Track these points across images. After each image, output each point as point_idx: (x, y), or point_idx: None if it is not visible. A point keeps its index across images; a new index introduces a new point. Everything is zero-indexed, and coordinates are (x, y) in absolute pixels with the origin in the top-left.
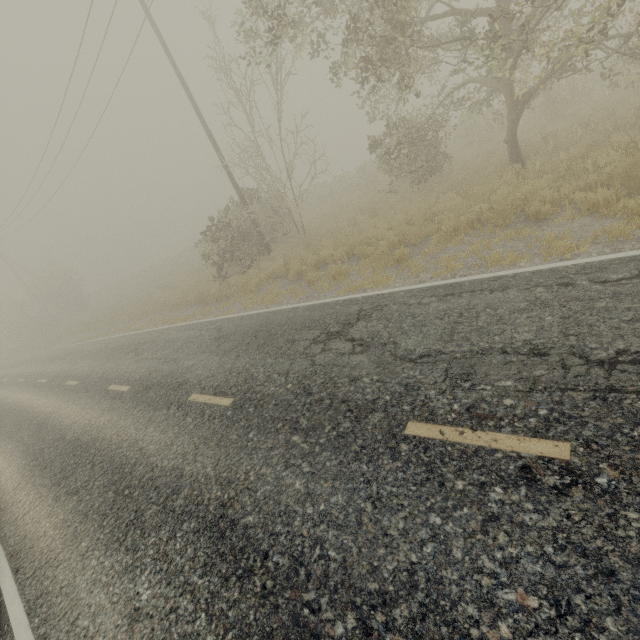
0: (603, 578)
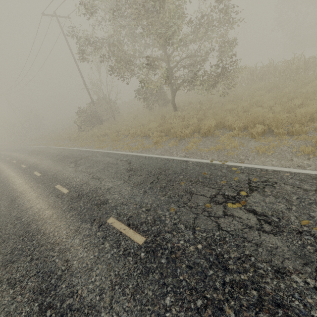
0: (47, 208)
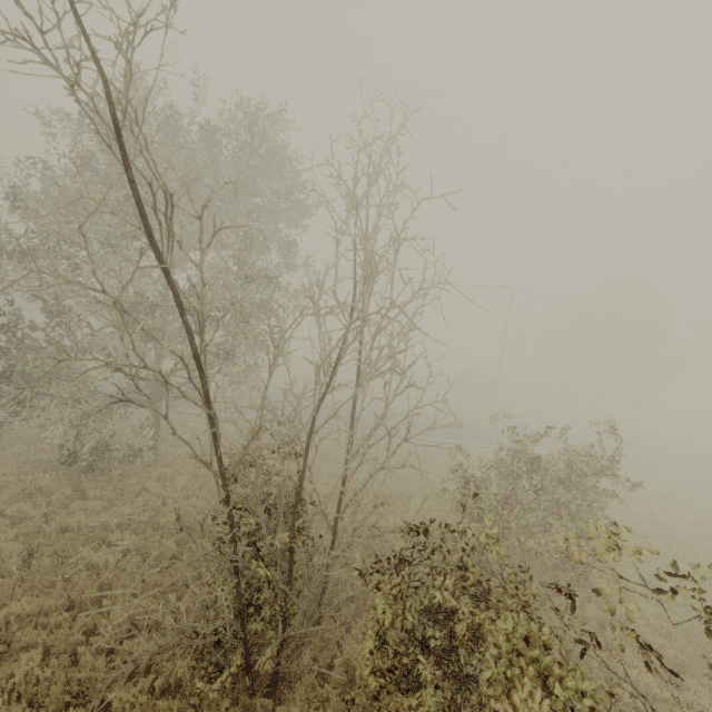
0: None
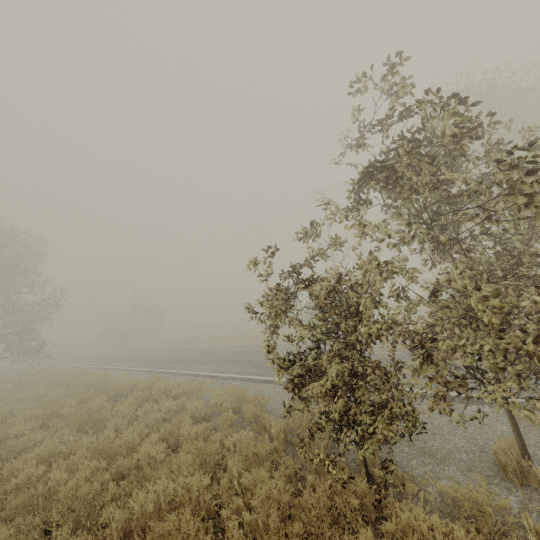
0: None
